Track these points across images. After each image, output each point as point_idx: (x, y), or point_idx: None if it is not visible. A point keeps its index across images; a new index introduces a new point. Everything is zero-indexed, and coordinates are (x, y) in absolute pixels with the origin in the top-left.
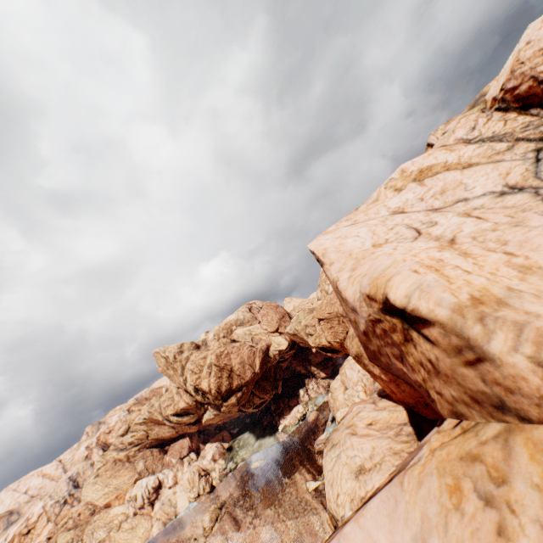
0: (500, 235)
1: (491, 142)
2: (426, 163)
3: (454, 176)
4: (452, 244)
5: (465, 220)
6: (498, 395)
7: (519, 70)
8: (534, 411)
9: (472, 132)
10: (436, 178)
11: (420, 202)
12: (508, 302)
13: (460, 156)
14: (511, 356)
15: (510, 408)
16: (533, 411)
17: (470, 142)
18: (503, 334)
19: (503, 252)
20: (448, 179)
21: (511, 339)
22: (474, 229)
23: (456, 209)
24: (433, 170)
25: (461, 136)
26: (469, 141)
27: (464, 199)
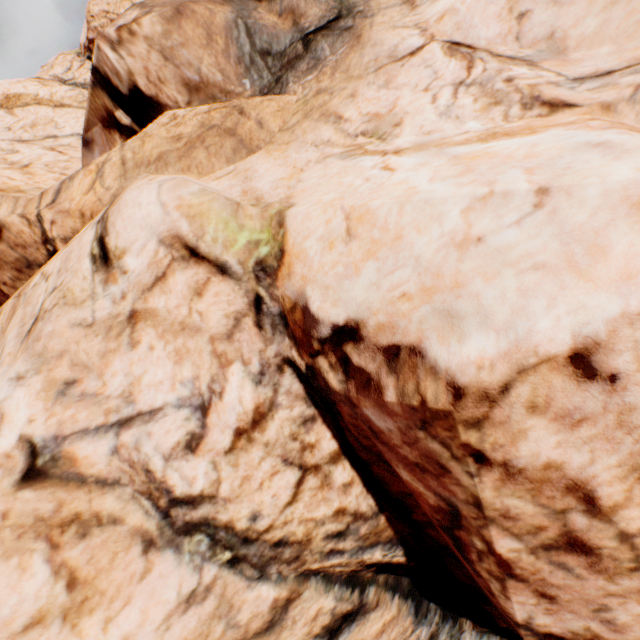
0: (69, 165)
1: (85, 89)
2: (14, 90)
3: (47, 112)
4: (25, 168)
5: (49, 153)
6: (24, 256)
7: (94, 24)
8: (40, 255)
9: (68, 73)
10: (28, 110)
11: (8, 132)
12: (28, 192)
13: (53, 93)
14: (11, 217)
15: (33, 262)
16: (41, 256)
17: (66, 83)
18: (8, 205)
19: (61, 173)
20: (42, 114)
21: (12, 207)
22: (53, 160)
23: (45, 143)
24: (23, 100)
25: (58, 74)
26: (66, 82)
27: (55, 137)
